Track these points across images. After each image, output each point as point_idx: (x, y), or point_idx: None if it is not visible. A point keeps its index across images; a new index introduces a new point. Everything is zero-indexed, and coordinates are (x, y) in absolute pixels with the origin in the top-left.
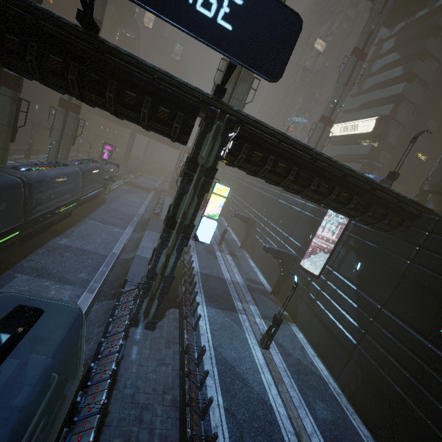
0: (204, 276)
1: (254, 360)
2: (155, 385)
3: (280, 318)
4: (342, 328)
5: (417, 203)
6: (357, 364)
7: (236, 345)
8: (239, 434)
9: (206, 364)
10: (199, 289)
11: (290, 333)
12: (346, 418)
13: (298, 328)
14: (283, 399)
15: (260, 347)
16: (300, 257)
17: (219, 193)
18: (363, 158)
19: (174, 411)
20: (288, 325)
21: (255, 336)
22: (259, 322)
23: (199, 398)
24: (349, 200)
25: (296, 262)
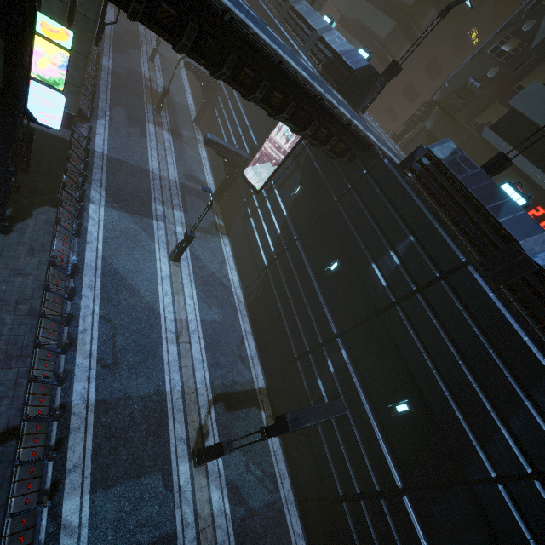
0: (113, 163)
1: (155, 272)
2: (4, 296)
3: (190, 235)
4: (261, 250)
5: (363, 133)
6: (262, 282)
7: (137, 256)
8: (111, 335)
9: (87, 275)
10: (100, 183)
11: (216, 246)
12: (235, 320)
13: (228, 241)
14: (175, 307)
15: (169, 259)
16: (252, 161)
17: (51, 36)
18: (405, 11)
19: (30, 319)
20: (217, 237)
21: (167, 247)
22: (180, 232)
23: (66, 308)
24: (285, 107)
25: (246, 165)
